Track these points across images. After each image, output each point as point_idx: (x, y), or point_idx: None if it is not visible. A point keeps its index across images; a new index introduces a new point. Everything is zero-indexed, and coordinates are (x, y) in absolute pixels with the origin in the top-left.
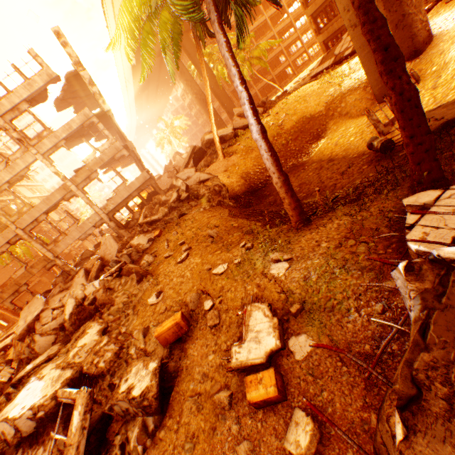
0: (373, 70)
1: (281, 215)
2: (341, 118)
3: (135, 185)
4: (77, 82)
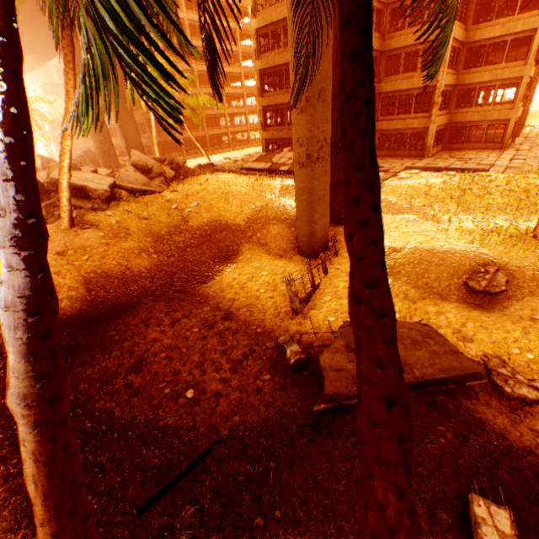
0: (305, 219)
1: (103, 443)
2: (259, 246)
3: None
4: None
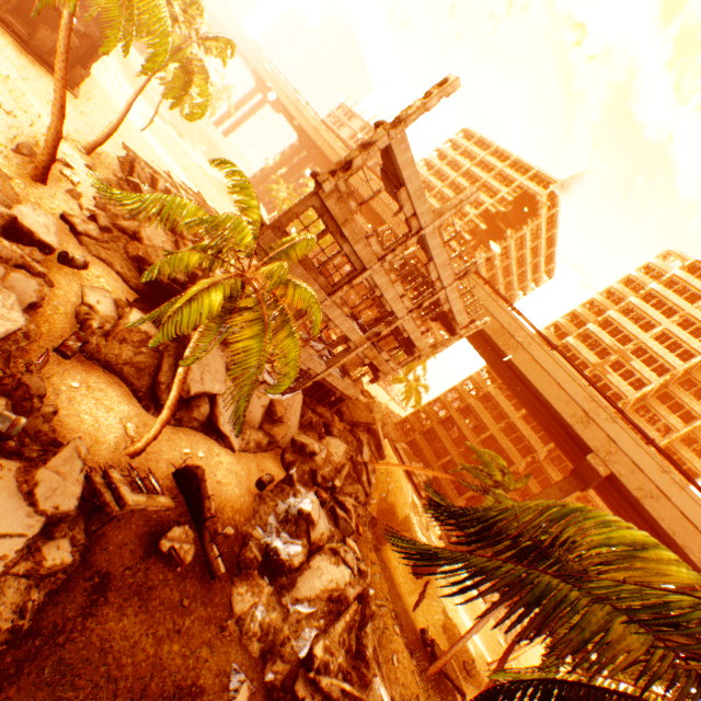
0: None
1: None
2: None
3: (348, 391)
4: (445, 321)
